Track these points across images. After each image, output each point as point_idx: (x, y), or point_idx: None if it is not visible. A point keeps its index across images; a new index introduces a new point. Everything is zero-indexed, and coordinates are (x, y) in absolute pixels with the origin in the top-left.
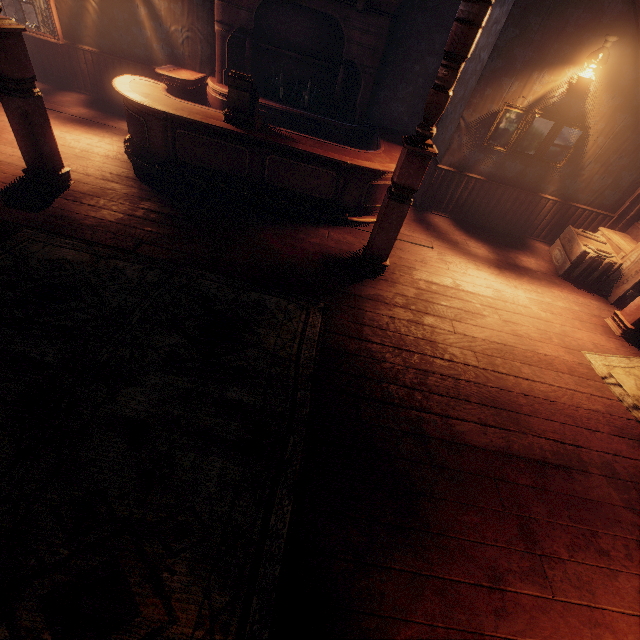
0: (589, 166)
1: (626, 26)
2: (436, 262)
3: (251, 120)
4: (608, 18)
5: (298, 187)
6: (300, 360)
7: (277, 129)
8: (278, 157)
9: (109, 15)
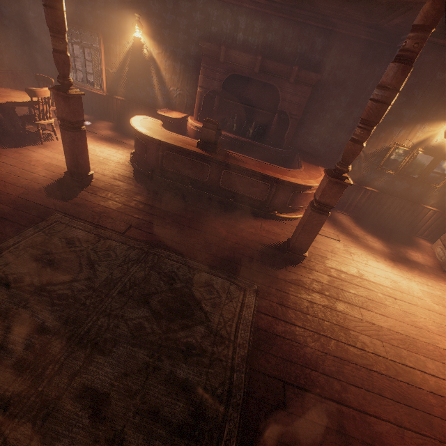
0: None
1: None
2: (343, 253)
3: (214, 147)
4: None
5: (242, 191)
6: (237, 340)
7: (231, 152)
8: (230, 171)
9: (135, 81)
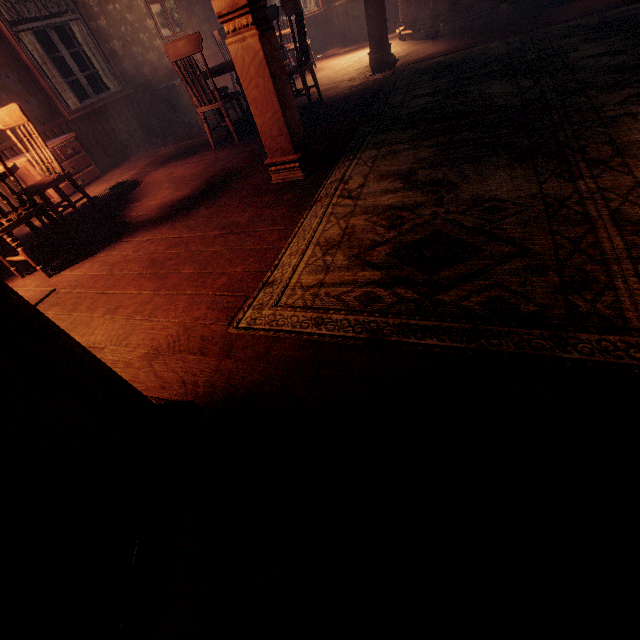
0: None
1: None
2: None
3: None
4: None
5: None
6: None
7: None
8: None
9: None
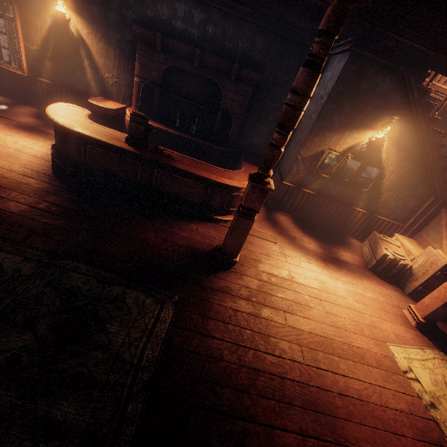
0: (386, 192)
1: (404, 110)
2: (277, 255)
3: (145, 144)
4: (393, 105)
5: (177, 192)
6: (141, 362)
7: (166, 150)
8: (163, 170)
9: (62, 62)
